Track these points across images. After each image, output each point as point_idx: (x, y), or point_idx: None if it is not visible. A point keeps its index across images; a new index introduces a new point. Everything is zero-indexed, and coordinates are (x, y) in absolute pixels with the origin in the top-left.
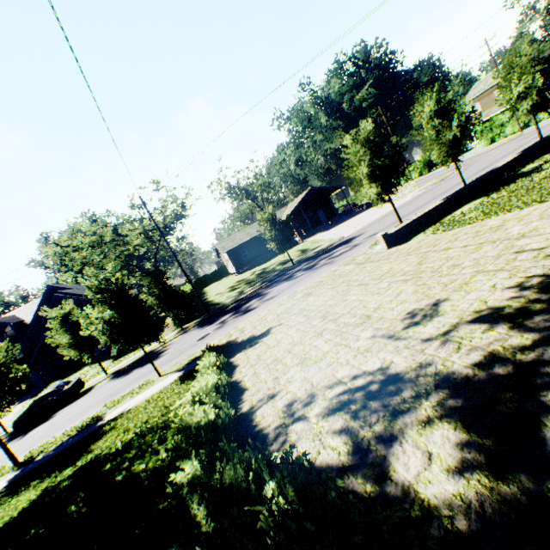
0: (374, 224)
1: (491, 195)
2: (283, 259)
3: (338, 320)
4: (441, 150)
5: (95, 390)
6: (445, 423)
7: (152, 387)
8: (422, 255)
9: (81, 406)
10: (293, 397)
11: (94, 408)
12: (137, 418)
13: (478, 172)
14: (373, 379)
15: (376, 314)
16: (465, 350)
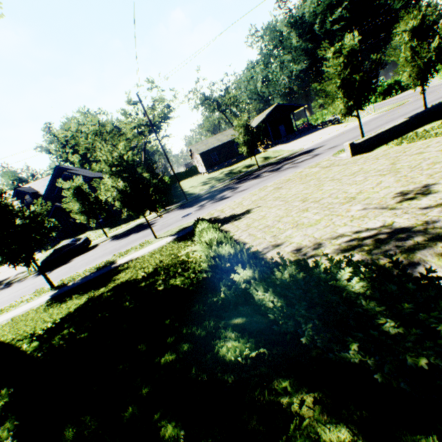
0: (332, 139)
1: None
2: (247, 164)
3: (320, 202)
4: (412, 73)
5: (100, 247)
6: None
7: (151, 245)
8: (393, 158)
9: (92, 255)
10: (299, 245)
11: (104, 257)
12: (148, 262)
13: (436, 99)
14: (379, 232)
15: (361, 196)
16: None
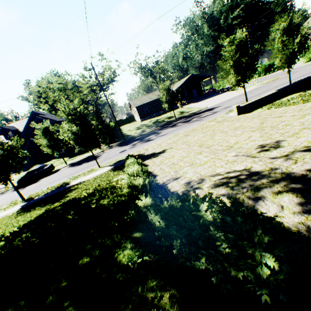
0: (227, 102)
1: (307, 91)
2: (169, 116)
3: (210, 148)
4: (282, 59)
5: (61, 171)
6: (290, 194)
7: (96, 172)
8: (263, 119)
9: (54, 177)
10: (189, 179)
11: (62, 179)
12: (91, 184)
13: (298, 77)
14: (241, 173)
15: (236, 145)
16: (300, 163)
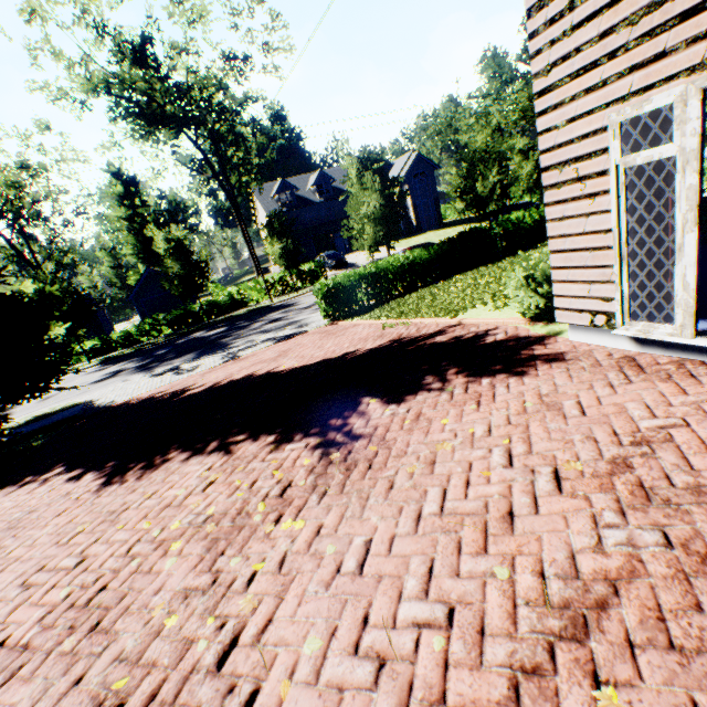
0: None
1: None
2: None
3: None
4: None
5: None
6: None
7: None
8: None
9: None
10: None
11: None
12: None
13: None
14: None
15: None
16: None
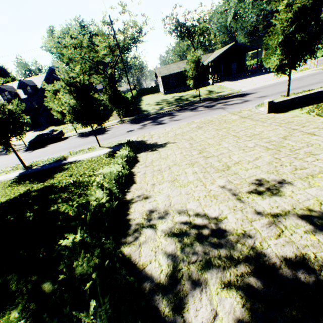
0: (267, 88)
1: None
2: (195, 94)
3: (208, 159)
4: None
5: (69, 140)
6: (238, 296)
7: (94, 152)
8: (290, 131)
9: (60, 146)
10: (156, 206)
11: (65, 151)
12: (80, 169)
13: None
14: (207, 224)
15: (234, 168)
16: (283, 240)
